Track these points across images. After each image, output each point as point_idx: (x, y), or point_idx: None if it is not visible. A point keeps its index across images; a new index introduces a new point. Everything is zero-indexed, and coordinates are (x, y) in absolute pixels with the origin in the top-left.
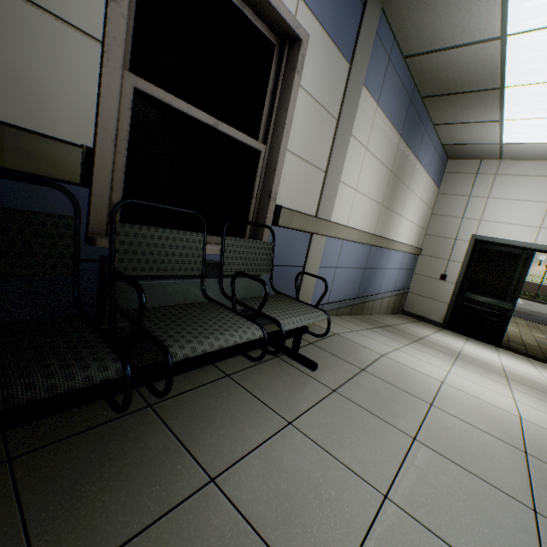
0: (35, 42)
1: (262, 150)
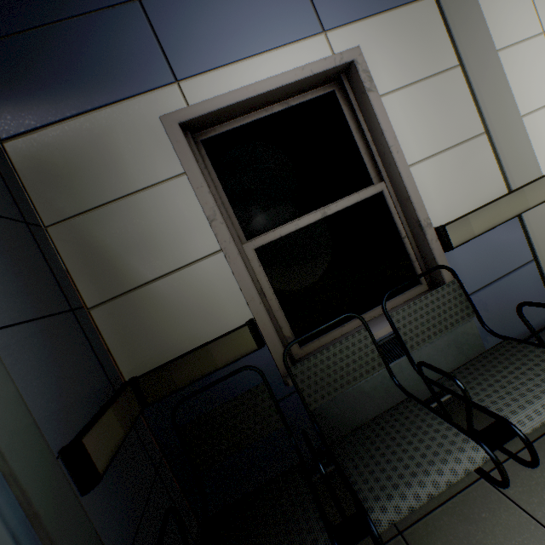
0: (196, 284)
1: (382, 189)
